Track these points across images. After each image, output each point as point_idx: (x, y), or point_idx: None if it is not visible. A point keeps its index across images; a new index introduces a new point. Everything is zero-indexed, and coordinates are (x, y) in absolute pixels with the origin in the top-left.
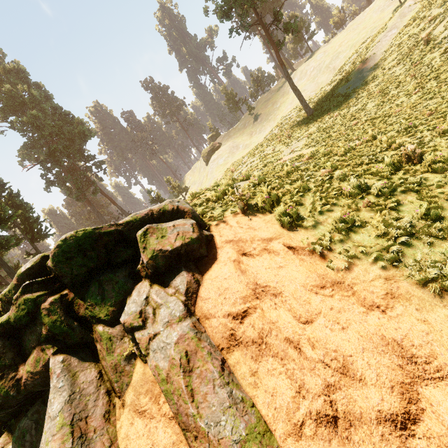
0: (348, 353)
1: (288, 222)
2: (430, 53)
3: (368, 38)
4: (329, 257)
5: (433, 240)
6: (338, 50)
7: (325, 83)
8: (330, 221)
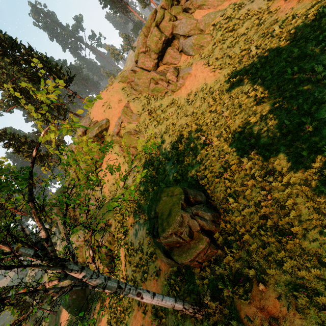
0: None
1: None
2: None
3: None
4: None
5: None
6: None
7: None
8: None
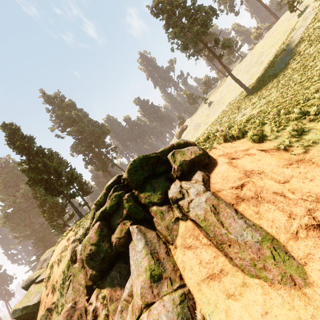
0: (318, 192)
1: (256, 138)
2: None
3: (283, 38)
4: (290, 150)
5: None
6: (261, 51)
7: (256, 72)
8: (285, 134)
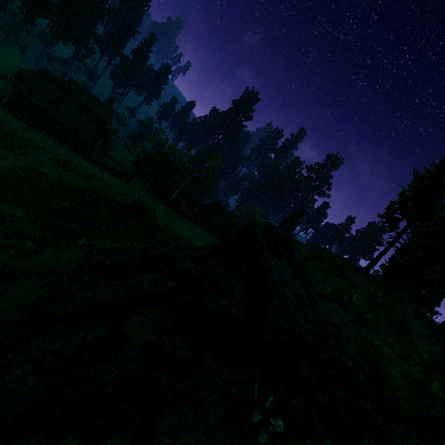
0: None
1: None
2: None
3: None
4: None
5: None
6: None
7: None
8: None
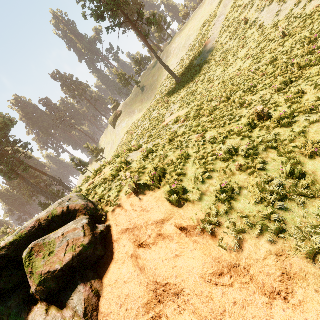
0: None
1: (175, 200)
2: (250, 29)
3: (206, 24)
4: (219, 234)
5: (304, 199)
6: (188, 34)
7: (185, 58)
8: (212, 190)
